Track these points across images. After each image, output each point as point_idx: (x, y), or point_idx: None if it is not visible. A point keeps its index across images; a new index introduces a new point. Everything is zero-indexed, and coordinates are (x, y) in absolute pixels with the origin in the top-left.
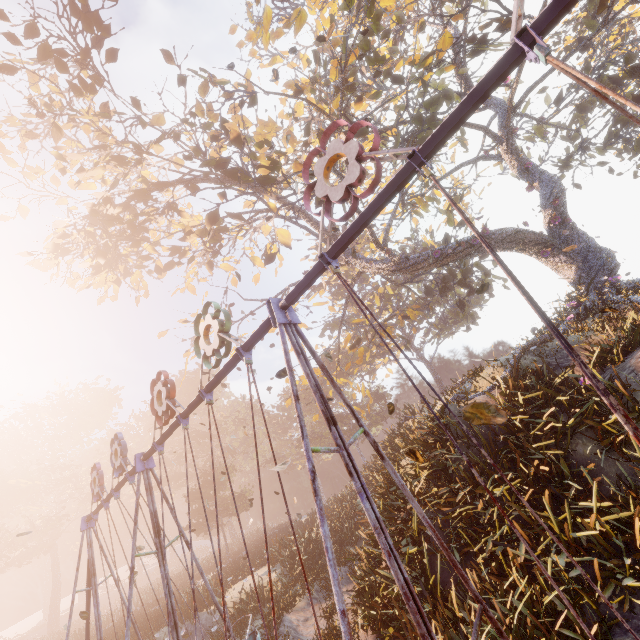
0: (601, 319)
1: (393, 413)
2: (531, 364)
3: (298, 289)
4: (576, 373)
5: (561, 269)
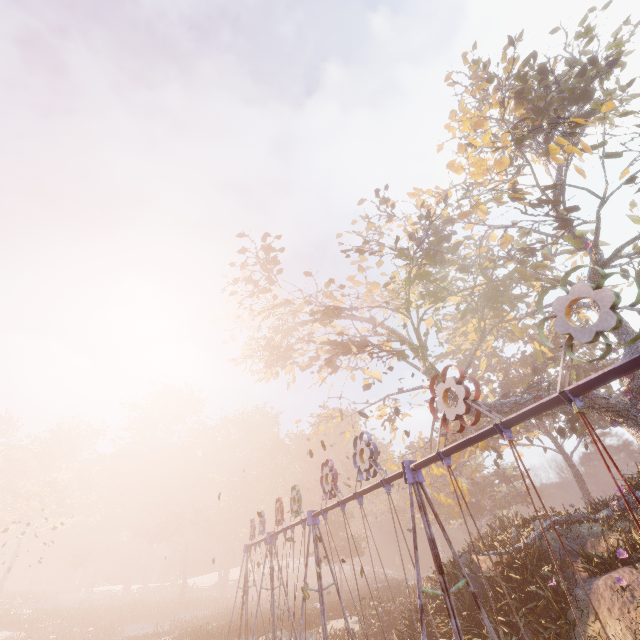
0: (639, 517)
1: (524, 500)
2: (550, 541)
3: (316, 514)
4: (579, 566)
5: (638, 440)
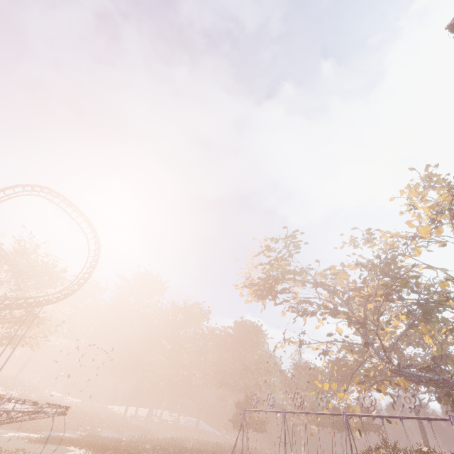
0: None
1: (376, 430)
2: None
3: (351, 415)
4: None
5: None
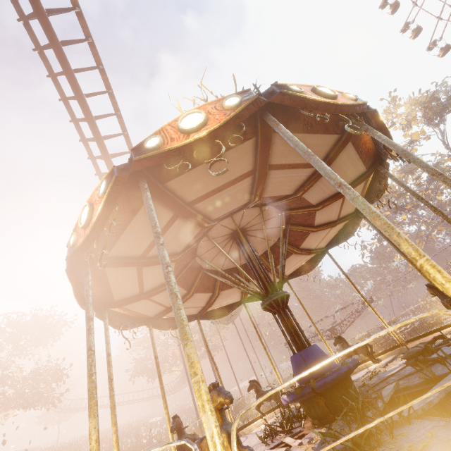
0: None
1: None
2: None
3: None
4: None
5: None
